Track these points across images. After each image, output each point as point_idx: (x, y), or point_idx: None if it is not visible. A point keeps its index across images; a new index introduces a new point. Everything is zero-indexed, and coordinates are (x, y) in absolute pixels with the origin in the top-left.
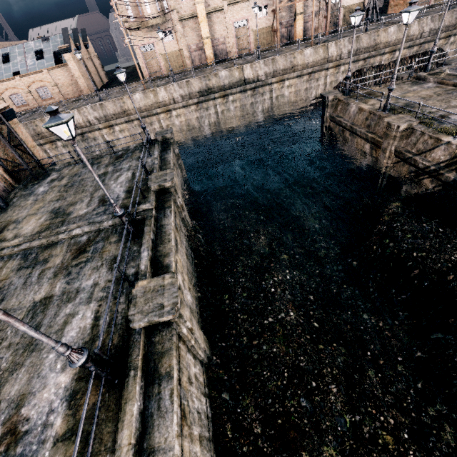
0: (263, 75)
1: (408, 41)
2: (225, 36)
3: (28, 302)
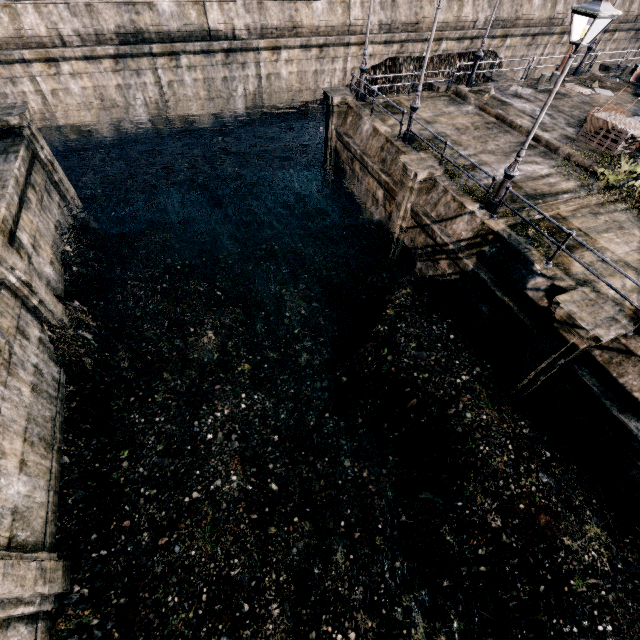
0: (243, 29)
1: (459, 28)
2: None
3: None
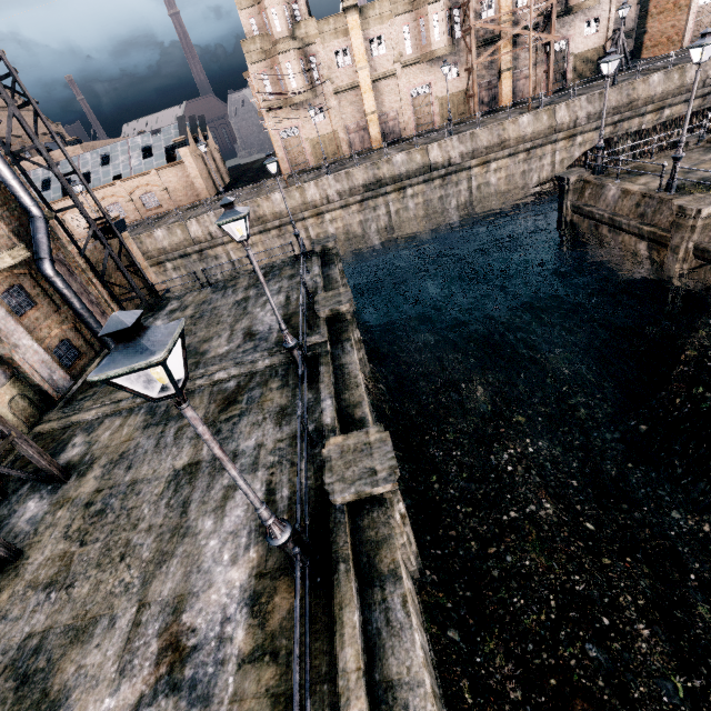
0: (457, 156)
1: (684, 92)
2: (397, 108)
3: (167, 470)
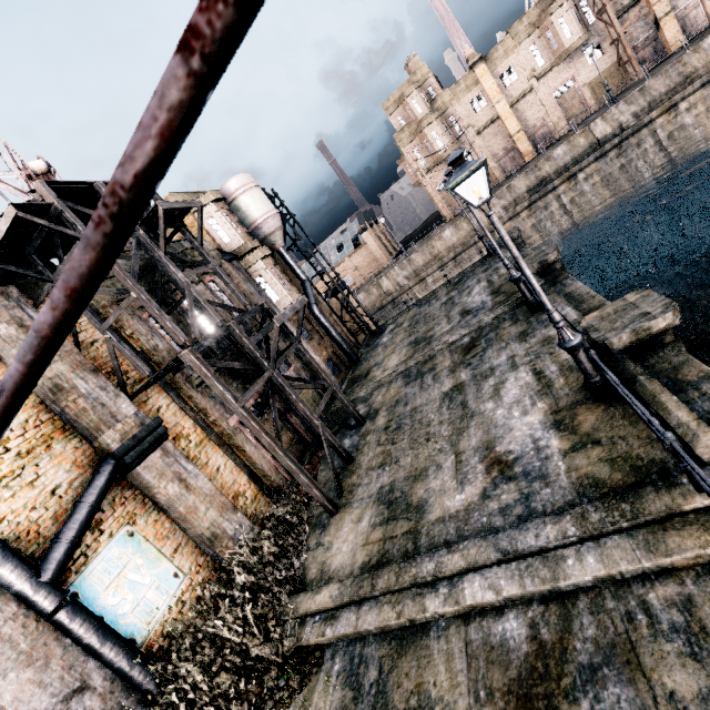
0: (629, 119)
1: None
2: (542, 116)
3: (437, 395)
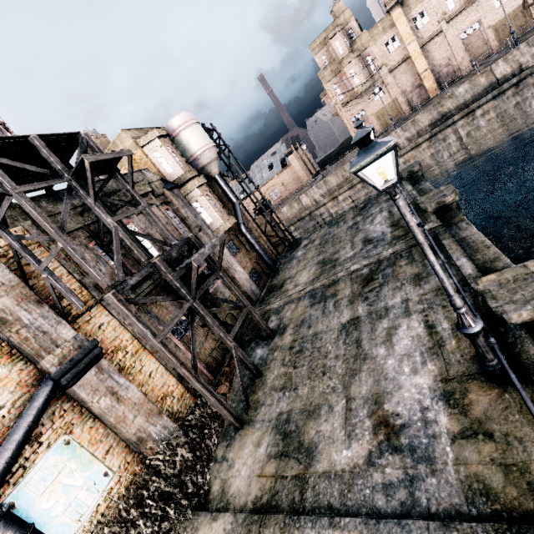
0: (529, 60)
1: None
2: (448, 56)
3: (336, 325)
